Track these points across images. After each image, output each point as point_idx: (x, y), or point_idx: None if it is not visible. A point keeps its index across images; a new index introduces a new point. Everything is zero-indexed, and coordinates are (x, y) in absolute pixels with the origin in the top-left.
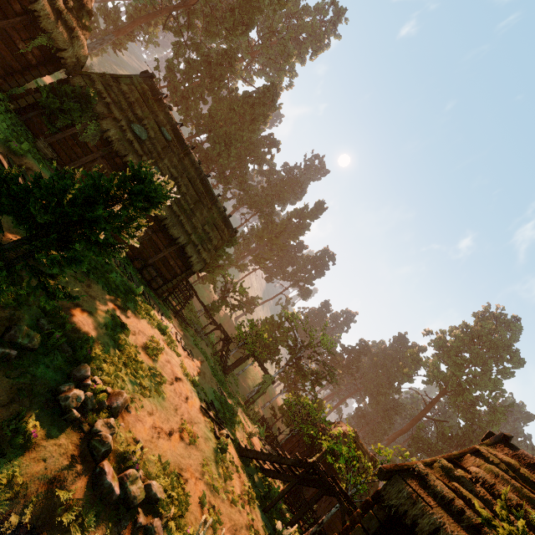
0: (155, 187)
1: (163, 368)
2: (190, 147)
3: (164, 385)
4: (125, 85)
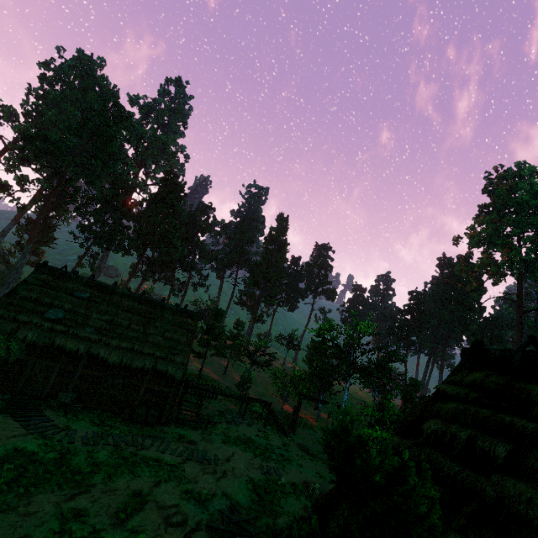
0: None
1: (145, 520)
2: (111, 286)
3: None
4: (23, 291)
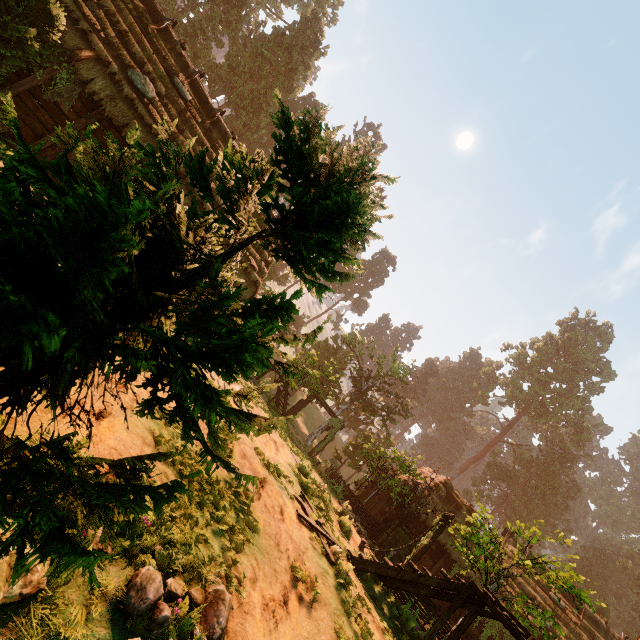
0: (355, 195)
1: (242, 472)
2: (218, 111)
3: (252, 506)
4: None
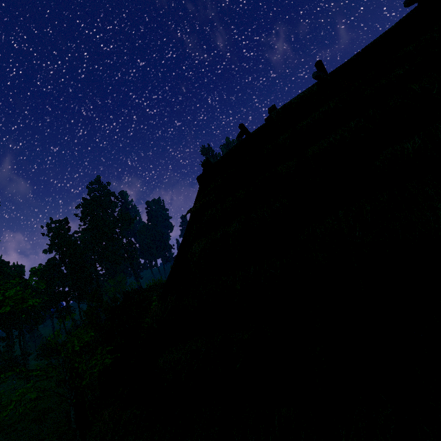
0: None
1: None
2: None
3: None
4: None
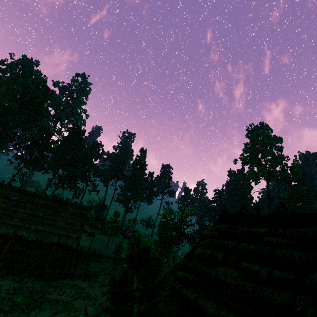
0: None
1: None
2: (33, 192)
3: None
4: None
